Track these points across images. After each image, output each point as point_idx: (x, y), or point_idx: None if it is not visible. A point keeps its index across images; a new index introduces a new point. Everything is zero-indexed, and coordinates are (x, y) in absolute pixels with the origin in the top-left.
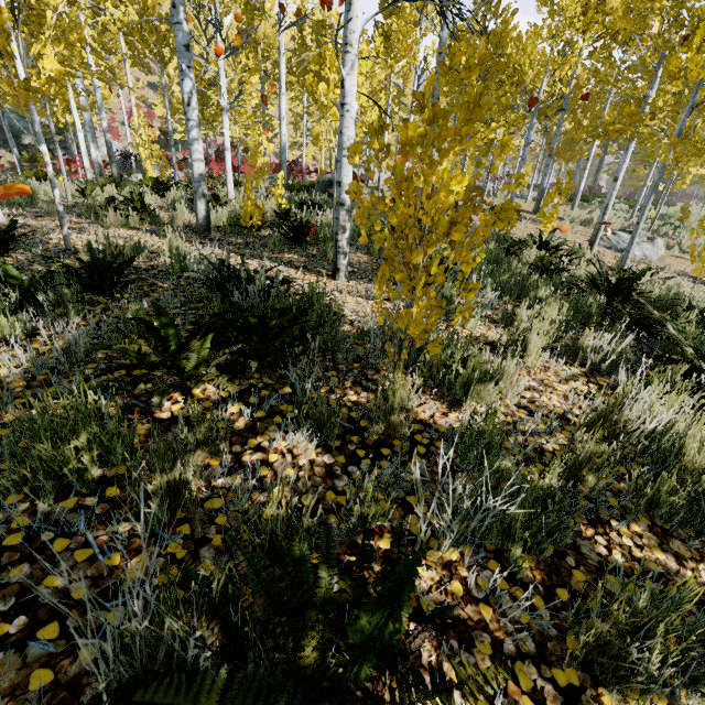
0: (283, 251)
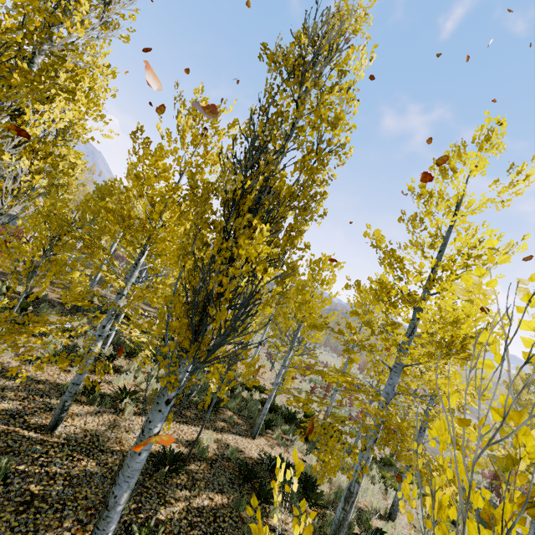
0: (215, 420)
